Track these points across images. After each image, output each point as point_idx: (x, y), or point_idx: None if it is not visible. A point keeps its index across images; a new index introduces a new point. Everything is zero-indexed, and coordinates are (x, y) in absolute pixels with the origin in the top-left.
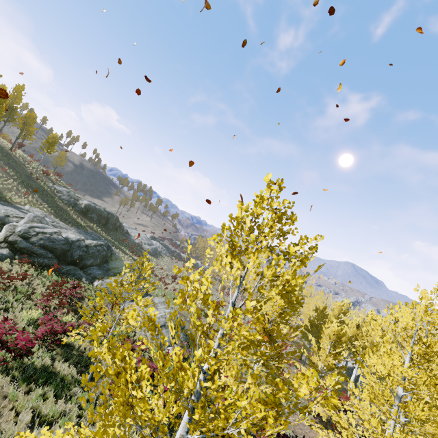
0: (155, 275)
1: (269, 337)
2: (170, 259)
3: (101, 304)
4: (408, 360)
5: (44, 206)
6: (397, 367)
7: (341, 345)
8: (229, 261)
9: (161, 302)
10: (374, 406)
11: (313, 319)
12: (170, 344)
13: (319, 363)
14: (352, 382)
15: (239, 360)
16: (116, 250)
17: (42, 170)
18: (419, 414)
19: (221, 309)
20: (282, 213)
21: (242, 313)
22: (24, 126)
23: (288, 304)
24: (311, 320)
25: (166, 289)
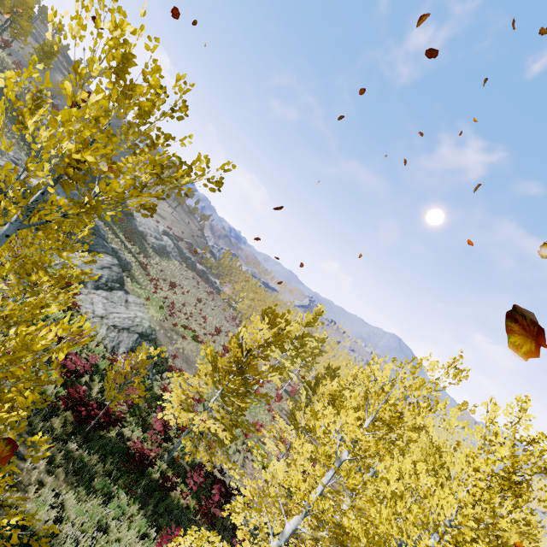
0: (147, 273)
1: (240, 370)
2: (179, 265)
3: (3, 253)
4: (368, 423)
5: (15, 136)
6: (350, 426)
7: (337, 410)
8: (0, 106)
9: (136, 302)
10: (307, 464)
11: (321, 377)
12: (126, 352)
13: (304, 421)
14: (302, 436)
15: (194, 385)
16: (104, 228)
17: (28, 90)
18: (349, 481)
19: (220, 339)
20: (125, 57)
21: (4, 204)
22: (12, 13)
23: (76, 205)
24: (317, 377)
25: (156, 294)
